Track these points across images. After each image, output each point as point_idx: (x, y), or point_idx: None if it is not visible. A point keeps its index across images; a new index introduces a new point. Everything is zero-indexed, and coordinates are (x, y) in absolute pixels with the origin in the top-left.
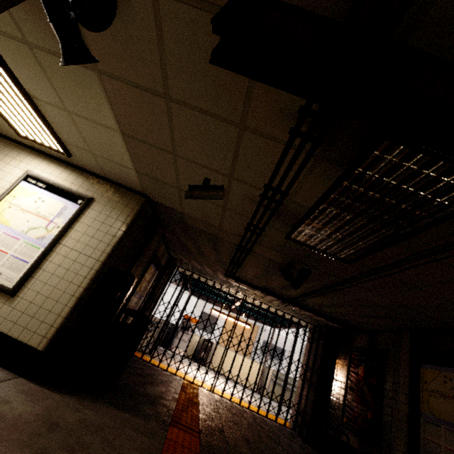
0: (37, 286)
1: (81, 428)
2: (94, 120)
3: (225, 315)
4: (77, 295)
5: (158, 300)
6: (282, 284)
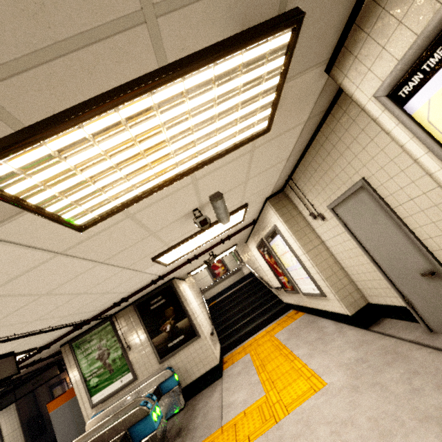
0: None
1: None
2: None
3: None
4: (23, 440)
5: None
6: None
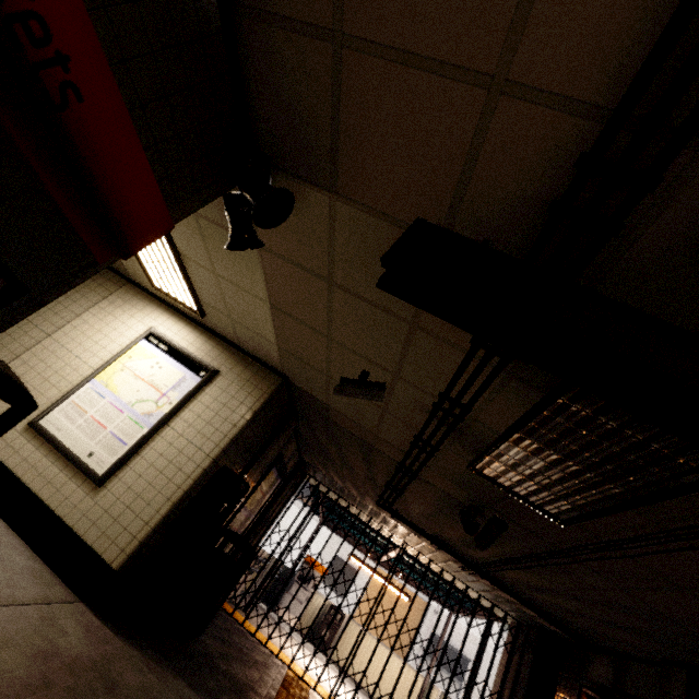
0: (129, 478)
1: (142, 698)
2: (243, 288)
3: (371, 569)
4: (174, 499)
5: (272, 524)
6: (464, 535)
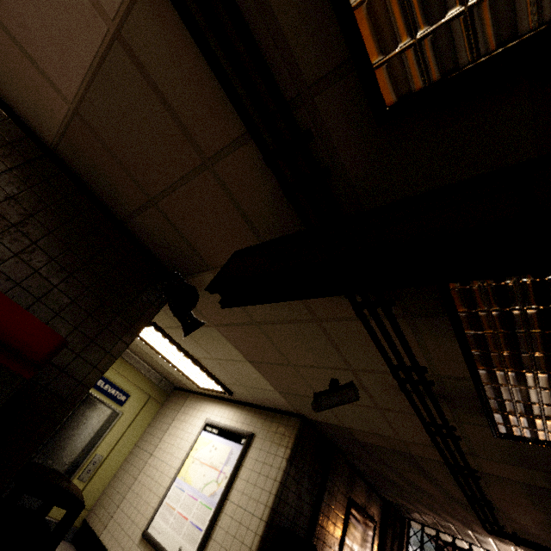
0: None
1: None
2: (230, 359)
3: None
4: None
5: None
6: None
